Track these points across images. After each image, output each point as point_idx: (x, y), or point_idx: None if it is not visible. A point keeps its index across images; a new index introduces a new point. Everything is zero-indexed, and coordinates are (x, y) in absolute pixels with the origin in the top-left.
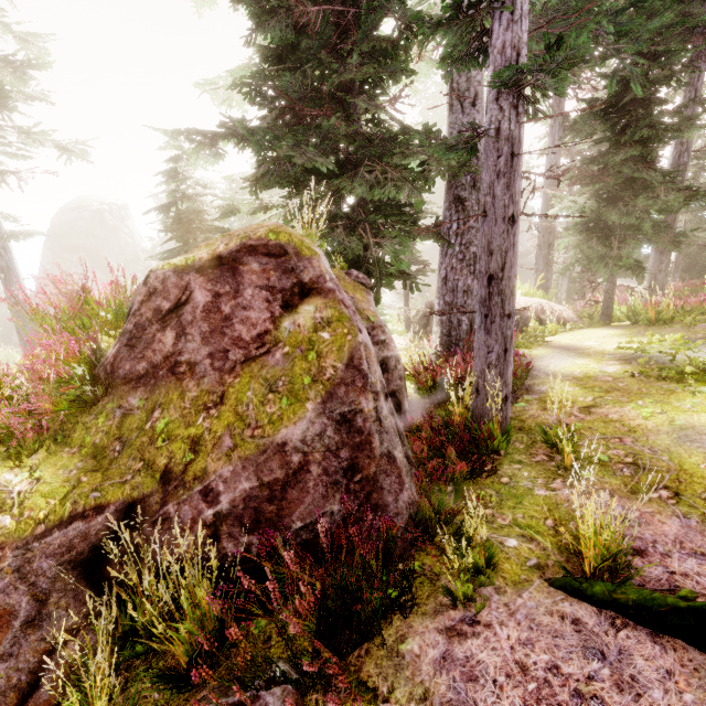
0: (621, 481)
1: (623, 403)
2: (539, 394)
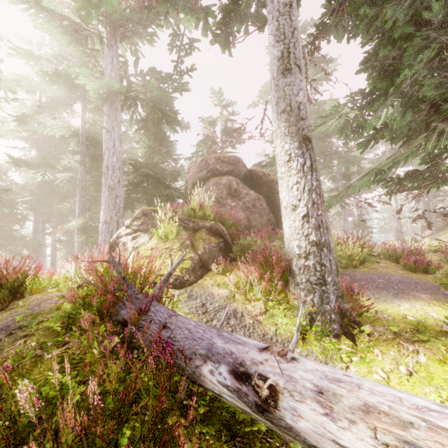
0: None
1: None
2: None
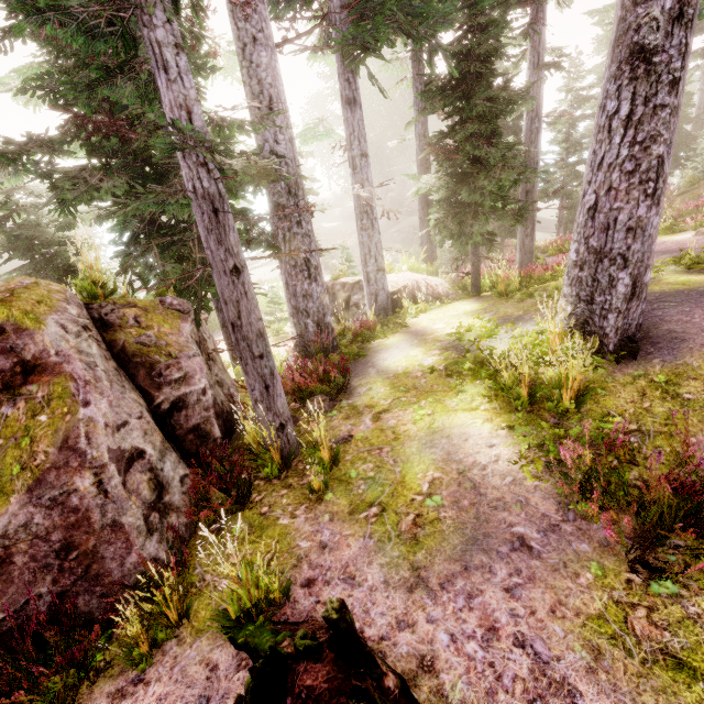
0: (350, 501)
1: (410, 405)
2: (356, 398)
